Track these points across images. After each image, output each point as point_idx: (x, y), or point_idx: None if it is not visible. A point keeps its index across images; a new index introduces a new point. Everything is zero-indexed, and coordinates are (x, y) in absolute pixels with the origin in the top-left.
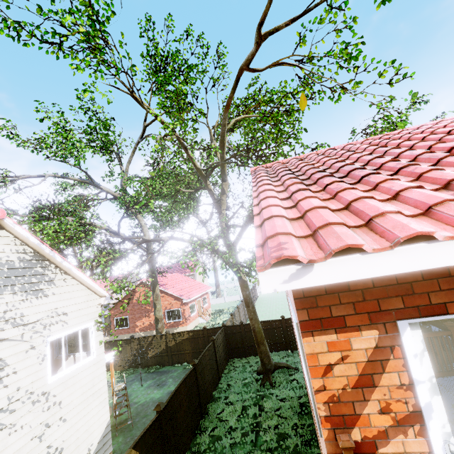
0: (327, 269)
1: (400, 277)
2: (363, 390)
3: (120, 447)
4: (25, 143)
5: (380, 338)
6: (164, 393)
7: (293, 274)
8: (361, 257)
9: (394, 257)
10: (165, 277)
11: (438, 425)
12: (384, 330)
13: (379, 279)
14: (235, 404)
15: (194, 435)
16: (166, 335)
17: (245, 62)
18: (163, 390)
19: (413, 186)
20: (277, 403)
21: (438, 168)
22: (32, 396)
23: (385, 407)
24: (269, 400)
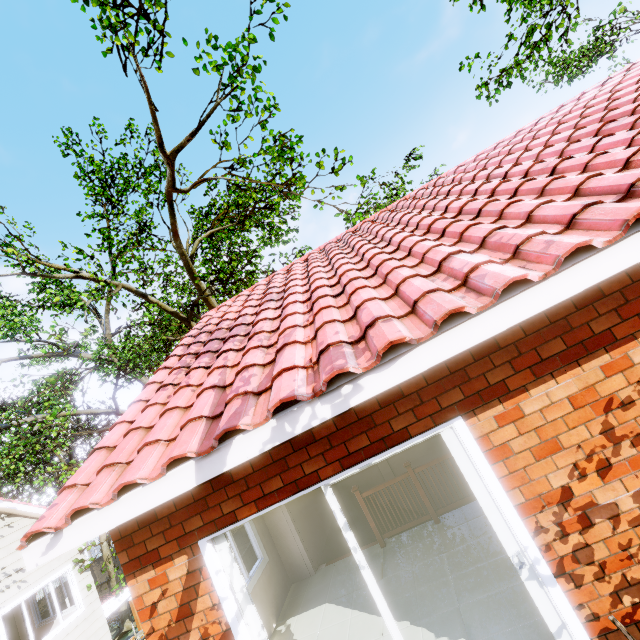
0: (74, 532)
1: (196, 493)
2: (185, 621)
3: None
4: None
5: (190, 562)
6: None
7: (49, 545)
8: (97, 513)
9: (120, 506)
10: None
11: (255, 635)
12: (191, 553)
13: (179, 501)
14: None
15: None
16: None
17: (167, 185)
18: None
19: (208, 388)
20: None
21: (255, 346)
22: None
23: (205, 633)
24: None
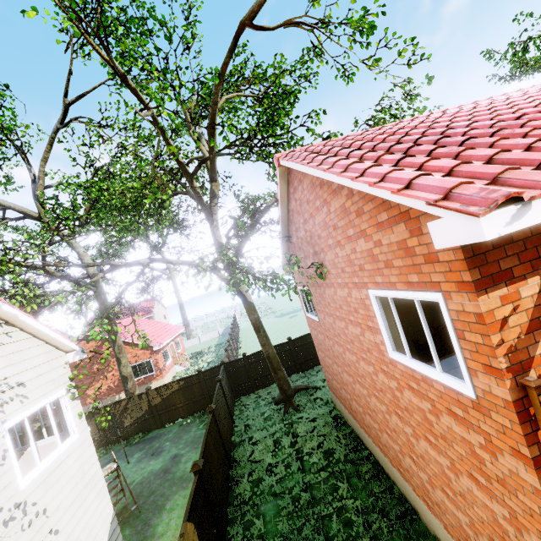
0: None
1: None
2: (534, 334)
3: (131, 540)
4: None
5: None
6: (165, 460)
7: (514, 215)
8: None
9: None
10: (119, 323)
11: None
12: None
13: (535, 228)
14: (264, 441)
15: (228, 488)
16: (147, 392)
17: (248, 15)
18: (163, 457)
19: None
20: (309, 425)
21: (538, 127)
22: (1, 515)
23: None
24: (301, 424)
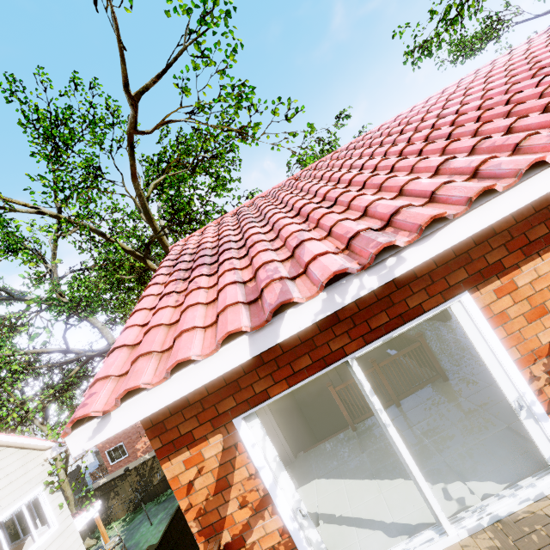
0: (123, 414)
1: (227, 377)
2: (222, 493)
3: None
4: None
5: (225, 439)
6: None
7: (95, 429)
8: (147, 394)
9: (172, 385)
10: None
11: (290, 497)
12: (226, 432)
13: (211, 386)
14: None
15: None
16: None
17: (129, 126)
18: None
19: (229, 283)
20: None
21: (263, 249)
22: None
23: (243, 501)
24: None
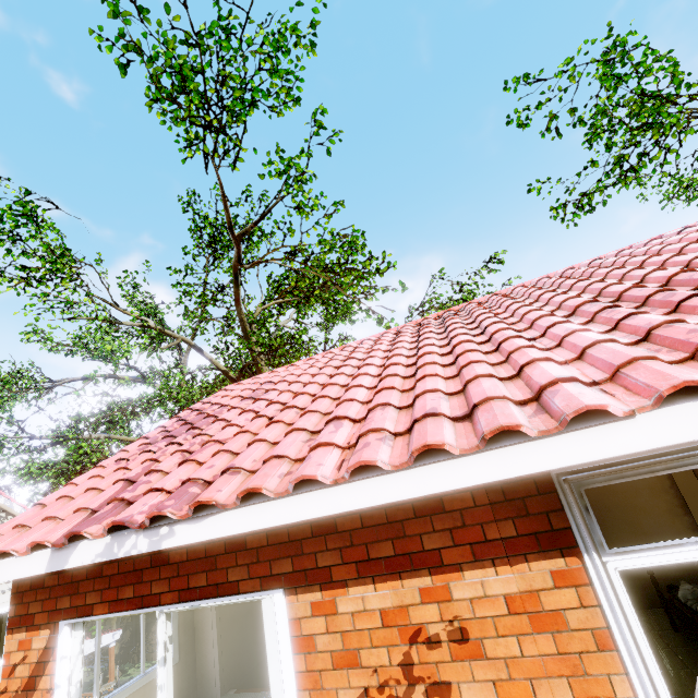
0: None
1: (75, 575)
2: (28, 693)
3: None
4: (53, 349)
5: (50, 638)
6: None
7: None
8: None
9: None
10: None
11: None
12: (54, 630)
13: (63, 577)
14: None
15: None
16: None
17: (234, 259)
18: None
19: (123, 479)
20: None
21: (182, 449)
22: None
23: None
24: None
